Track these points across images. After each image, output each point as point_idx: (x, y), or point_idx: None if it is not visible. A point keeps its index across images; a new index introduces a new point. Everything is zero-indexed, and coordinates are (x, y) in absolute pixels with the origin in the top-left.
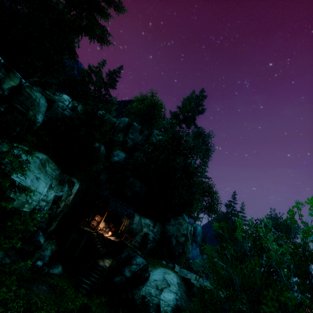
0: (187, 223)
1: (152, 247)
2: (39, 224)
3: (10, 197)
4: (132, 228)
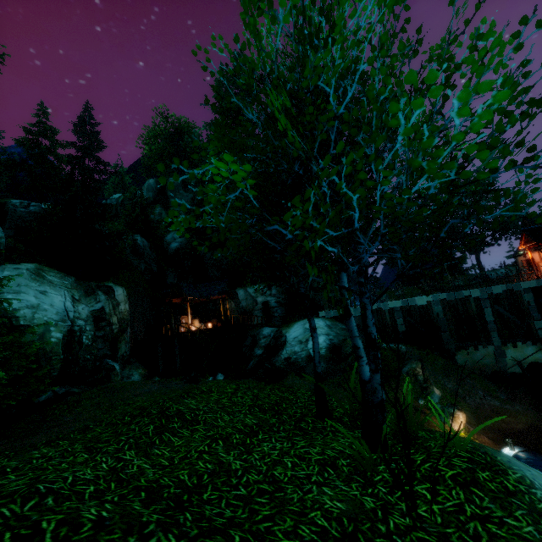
0: None
1: (283, 314)
2: (100, 352)
3: (22, 326)
4: (242, 308)
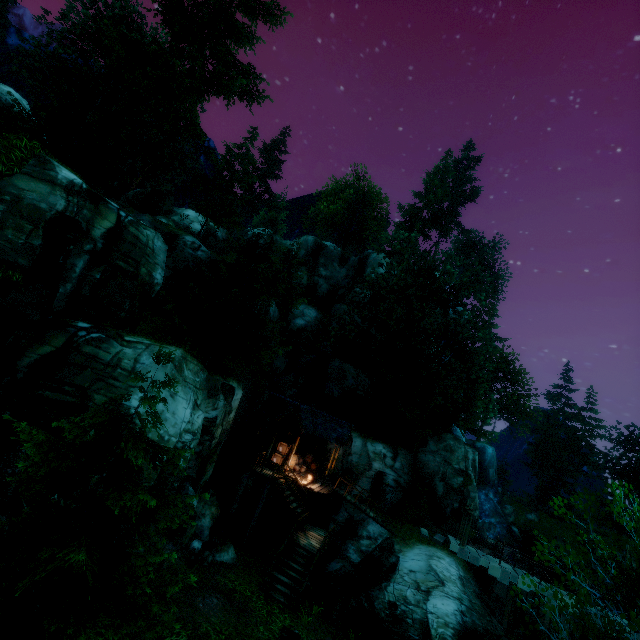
0: (464, 446)
1: (396, 500)
2: (186, 471)
3: None
4: (350, 463)
